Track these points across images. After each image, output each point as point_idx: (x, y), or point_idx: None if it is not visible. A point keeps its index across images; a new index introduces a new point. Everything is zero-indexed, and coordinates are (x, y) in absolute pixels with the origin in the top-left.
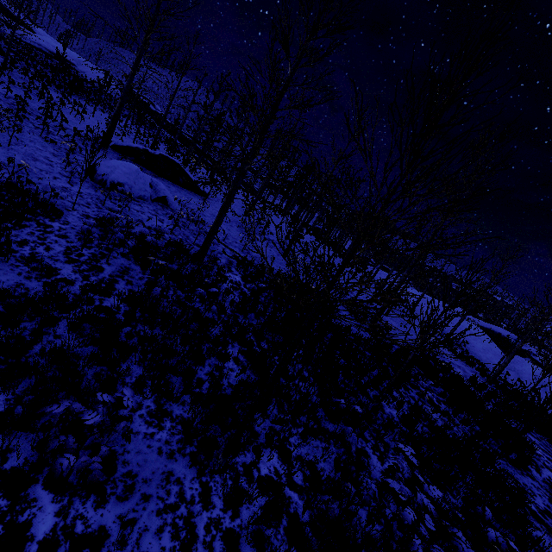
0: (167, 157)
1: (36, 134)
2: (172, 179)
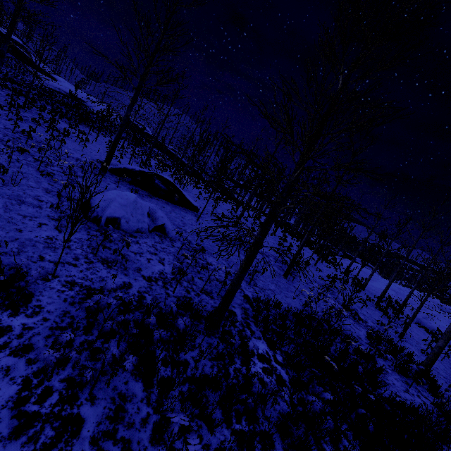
0: (161, 177)
1: (33, 168)
2: (165, 198)
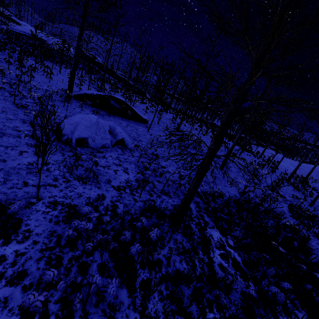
0: (115, 98)
1: (10, 102)
2: (121, 115)
